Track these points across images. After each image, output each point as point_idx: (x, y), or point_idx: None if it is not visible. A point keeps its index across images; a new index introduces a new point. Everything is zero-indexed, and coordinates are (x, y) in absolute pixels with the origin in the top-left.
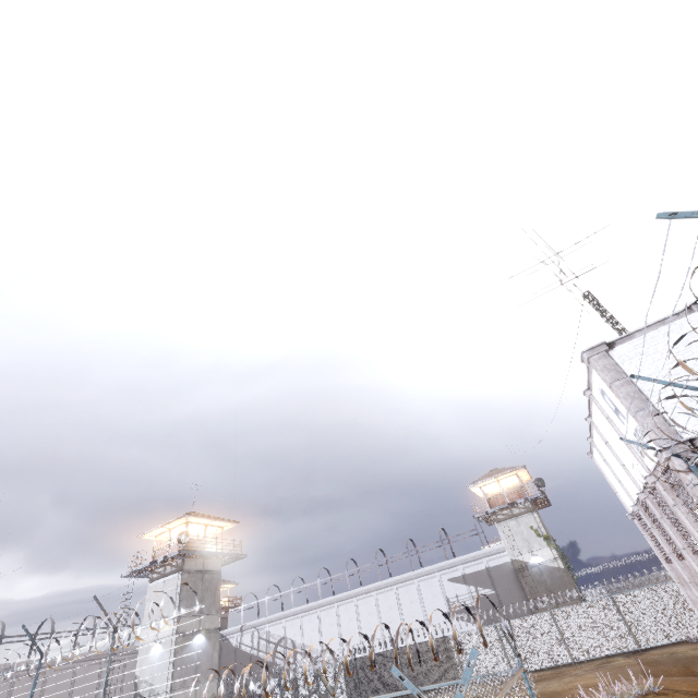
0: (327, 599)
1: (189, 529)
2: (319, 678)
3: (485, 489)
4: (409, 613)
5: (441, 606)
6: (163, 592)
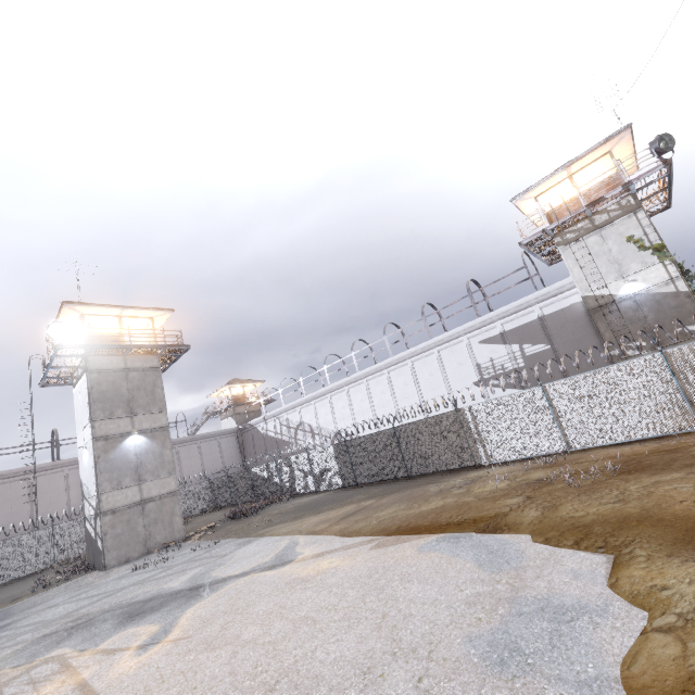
0: (335, 384)
1: (105, 326)
2: (311, 462)
3: (546, 204)
4: (428, 387)
5: (469, 375)
6: (80, 397)
